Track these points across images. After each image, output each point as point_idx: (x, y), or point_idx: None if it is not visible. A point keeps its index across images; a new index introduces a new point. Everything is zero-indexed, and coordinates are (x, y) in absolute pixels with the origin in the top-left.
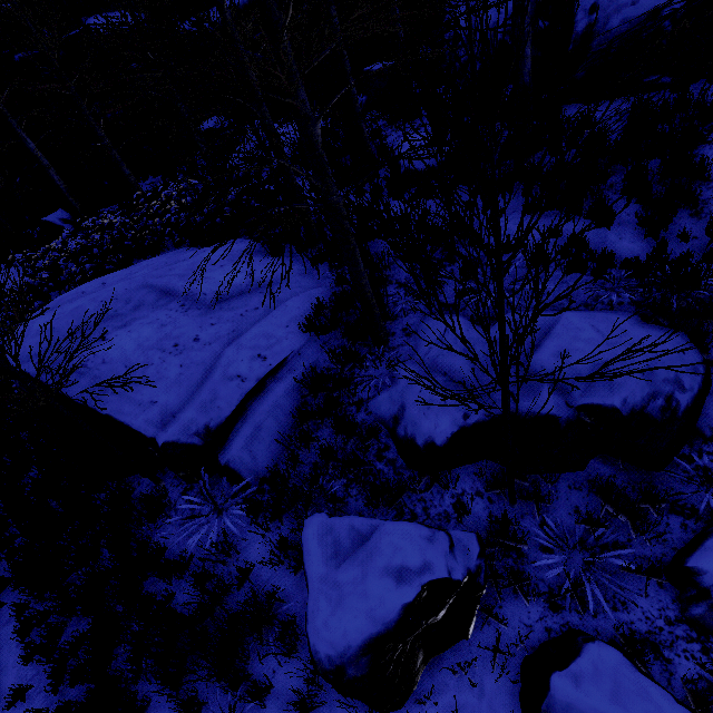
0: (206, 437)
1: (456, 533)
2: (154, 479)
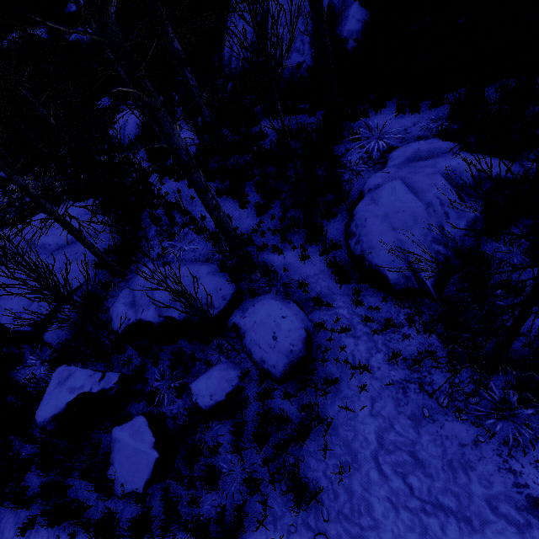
0: (34, 327)
1: (110, 373)
2: (17, 347)
